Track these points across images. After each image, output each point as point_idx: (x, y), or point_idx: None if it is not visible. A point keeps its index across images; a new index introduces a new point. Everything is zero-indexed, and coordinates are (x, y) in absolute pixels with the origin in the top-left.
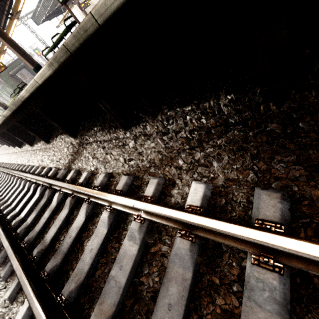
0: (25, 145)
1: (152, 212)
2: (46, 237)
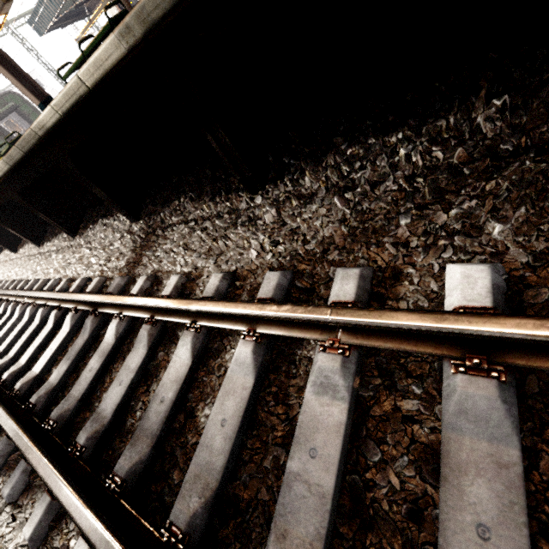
0: (25, 245)
1: (385, 324)
2: (102, 406)
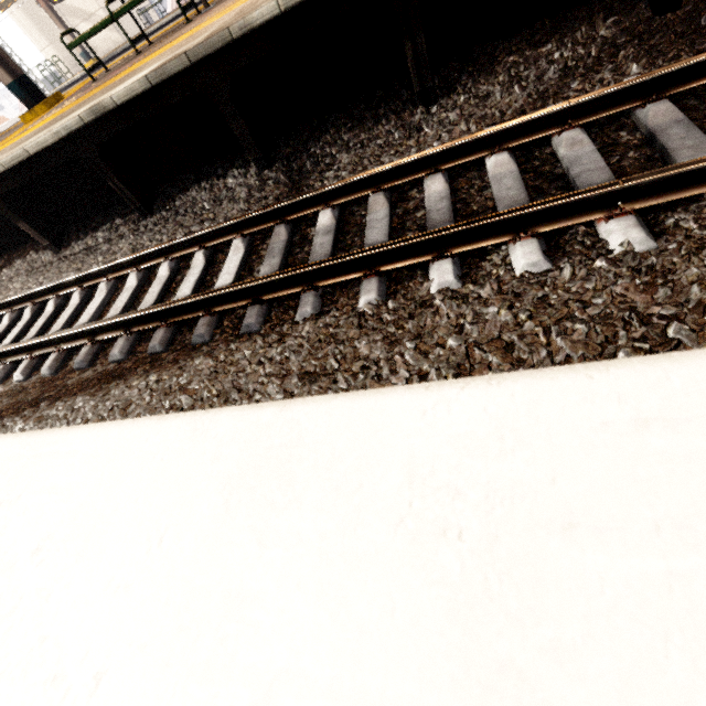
0: (14, 263)
1: (608, 92)
2: (370, 242)
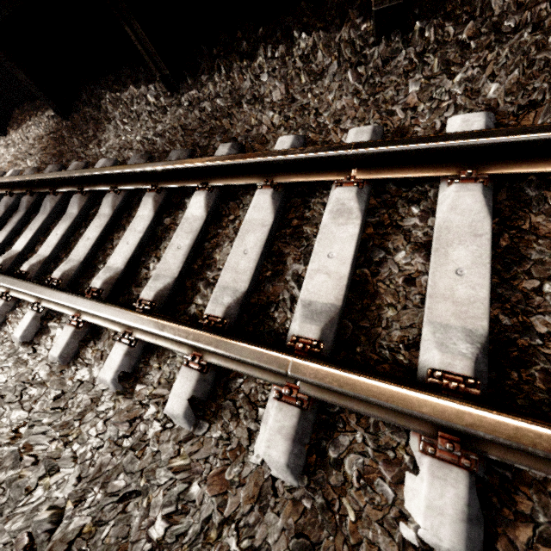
0: None
1: None
2: None
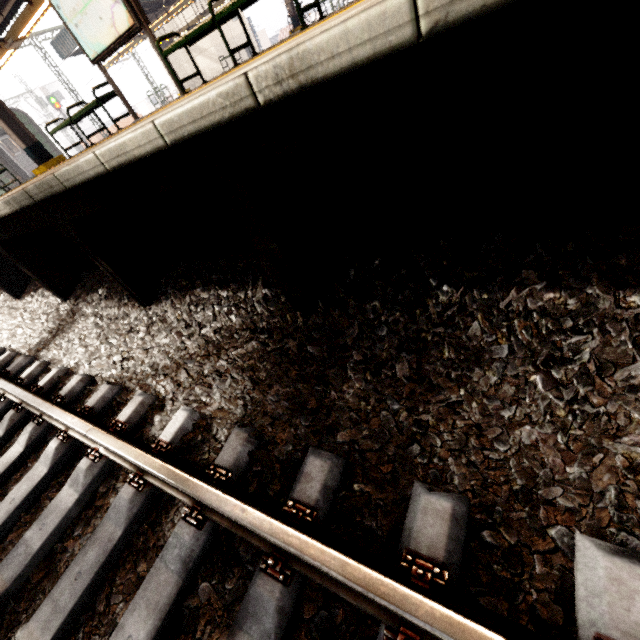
0: None
1: (102, 444)
2: None
